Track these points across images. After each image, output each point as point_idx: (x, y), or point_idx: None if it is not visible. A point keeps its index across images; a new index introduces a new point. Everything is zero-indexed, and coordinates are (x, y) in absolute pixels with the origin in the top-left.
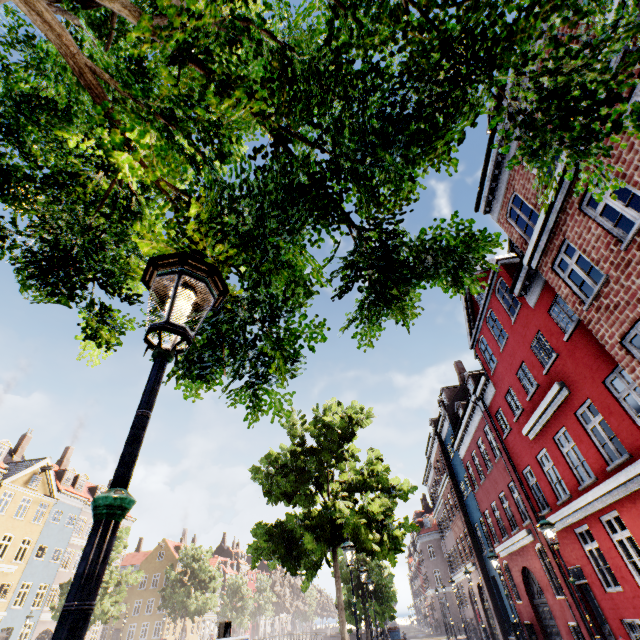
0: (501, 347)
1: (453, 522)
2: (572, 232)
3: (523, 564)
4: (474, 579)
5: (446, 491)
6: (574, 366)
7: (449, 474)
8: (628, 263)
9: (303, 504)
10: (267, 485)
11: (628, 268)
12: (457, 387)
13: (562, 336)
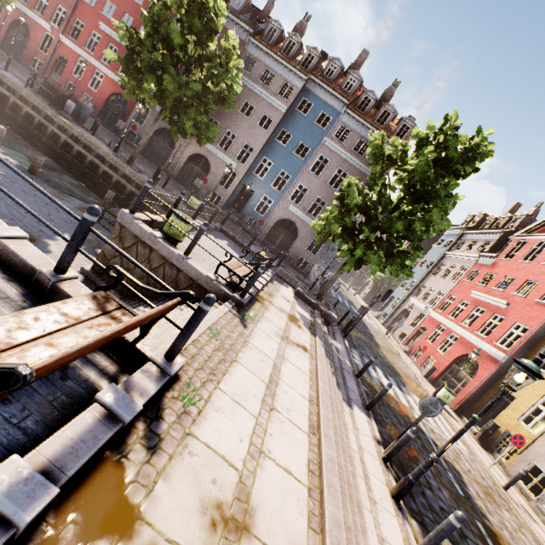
0: None
1: None
2: None
3: (26, 22)
4: None
5: None
6: None
7: None
8: None
9: None
10: None
11: None
12: None
13: None
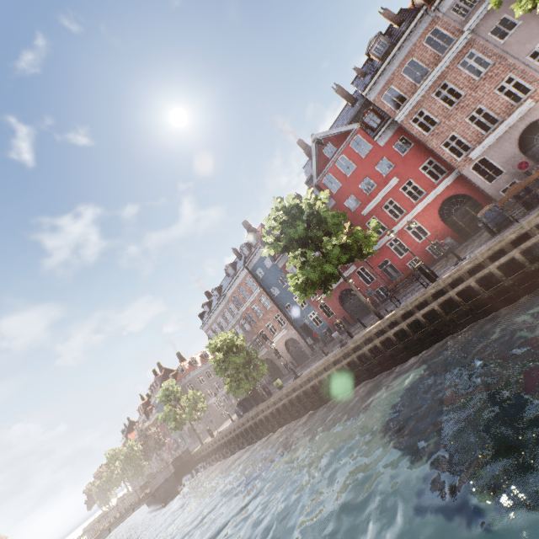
0: (349, 174)
1: (258, 322)
2: (426, 105)
3: (342, 290)
4: (282, 341)
5: (252, 304)
6: (404, 167)
7: (261, 287)
8: (450, 116)
9: (321, 247)
10: (337, 218)
11: (450, 118)
12: (258, 232)
13: (400, 156)
